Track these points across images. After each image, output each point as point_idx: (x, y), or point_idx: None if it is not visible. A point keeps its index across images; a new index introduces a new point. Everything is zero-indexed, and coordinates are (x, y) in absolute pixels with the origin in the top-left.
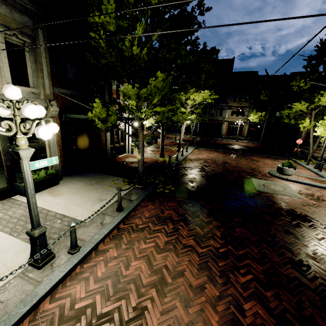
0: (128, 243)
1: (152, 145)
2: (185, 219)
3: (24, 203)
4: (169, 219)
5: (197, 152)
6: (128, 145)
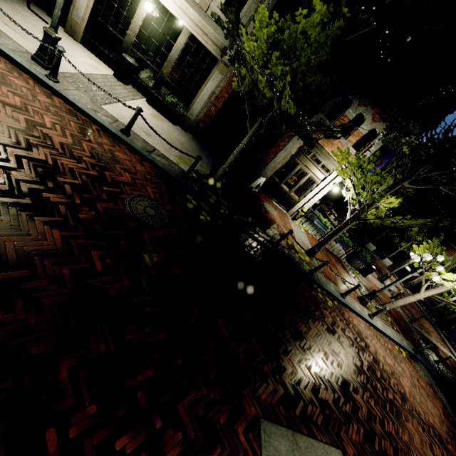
0: (58, 114)
1: (346, 263)
2: (105, 183)
3: (136, 98)
4: (107, 167)
5: (393, 348)
6: (300, 206)
